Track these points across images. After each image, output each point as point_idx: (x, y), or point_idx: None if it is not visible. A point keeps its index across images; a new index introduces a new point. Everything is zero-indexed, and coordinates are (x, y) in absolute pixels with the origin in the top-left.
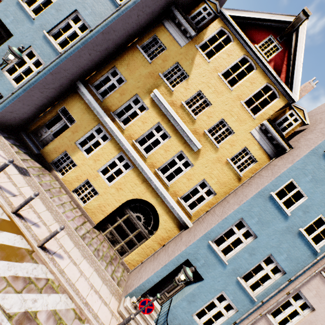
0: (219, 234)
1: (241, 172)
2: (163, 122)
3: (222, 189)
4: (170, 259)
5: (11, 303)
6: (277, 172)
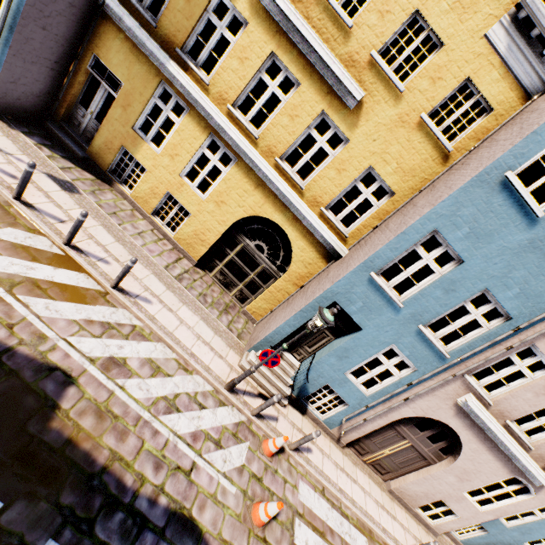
0: (389, 262)
1: (452, 143)
2: (281, 50)
3: (406, 182)
4: (308, 302)
5: (91, 347)
6: (531, 126)
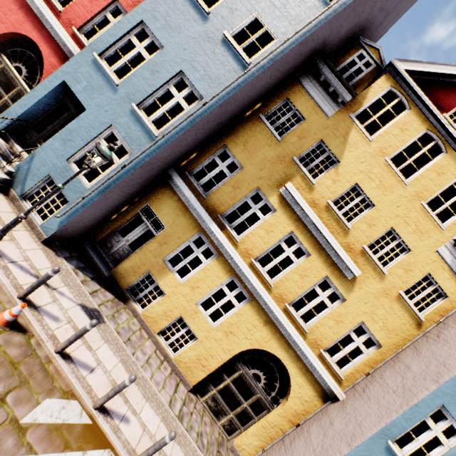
0: (404, 431)
1: (422, 313)
2: (299, 231)
3: (390, 338)
4: None
5: None
6: None
